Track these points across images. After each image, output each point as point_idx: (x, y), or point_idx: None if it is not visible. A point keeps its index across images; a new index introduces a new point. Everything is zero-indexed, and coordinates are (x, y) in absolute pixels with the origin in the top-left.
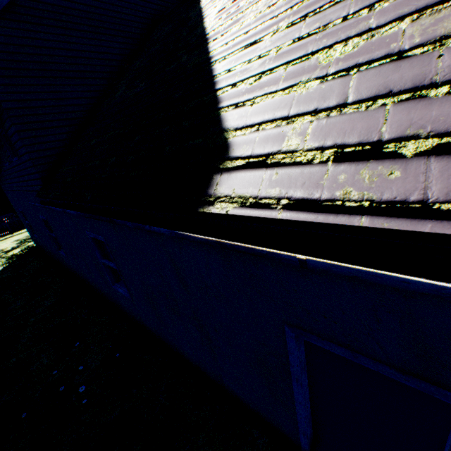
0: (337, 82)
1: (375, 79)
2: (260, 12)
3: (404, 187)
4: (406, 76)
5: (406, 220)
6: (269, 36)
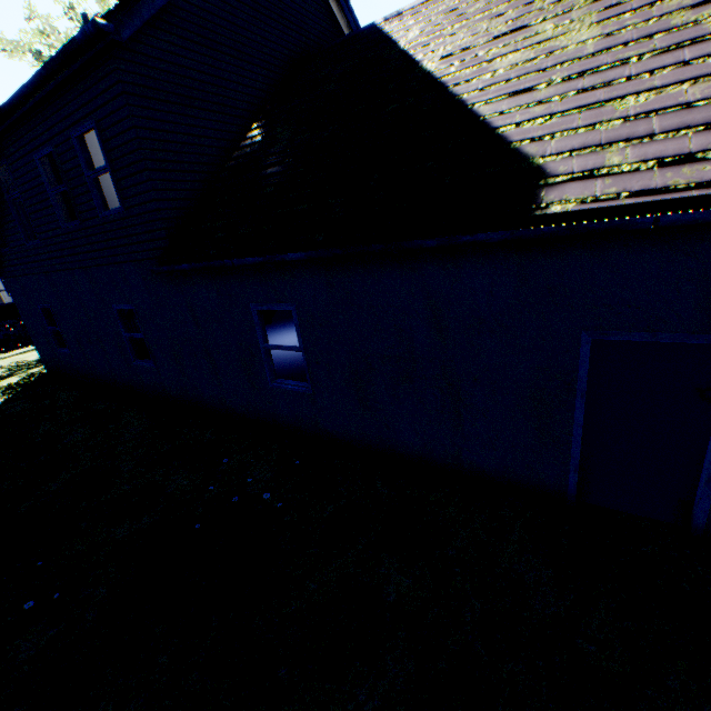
0: (640, 122)
1: (673, 120)
2: (516, 65)
3: None
4: (696, 118)
5: None
6: (543, 87)
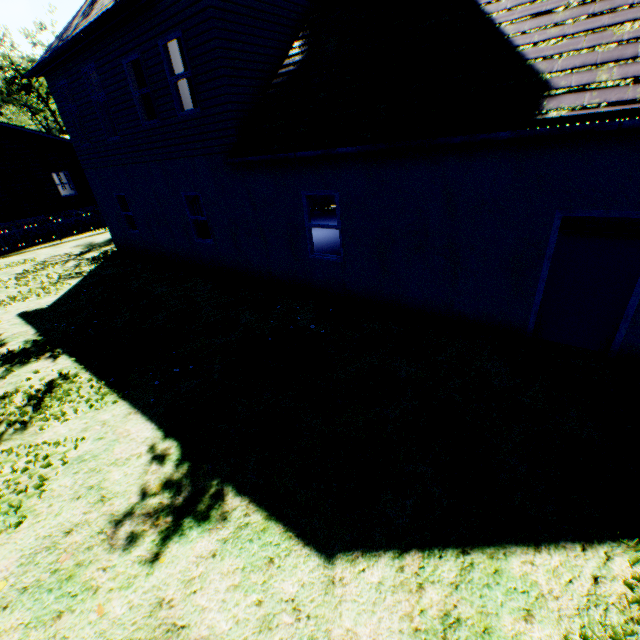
0: (629, 46)
1: None
2: None
3: None
4: None
5: None
6: (561, 10)
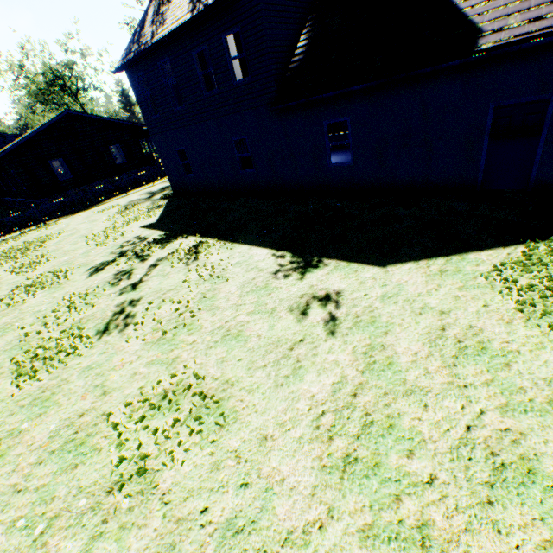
0: (526, 2)
1: (539, 0)
2: None
3: (546, 25)
4: None
5: (546, 31)
6: None
